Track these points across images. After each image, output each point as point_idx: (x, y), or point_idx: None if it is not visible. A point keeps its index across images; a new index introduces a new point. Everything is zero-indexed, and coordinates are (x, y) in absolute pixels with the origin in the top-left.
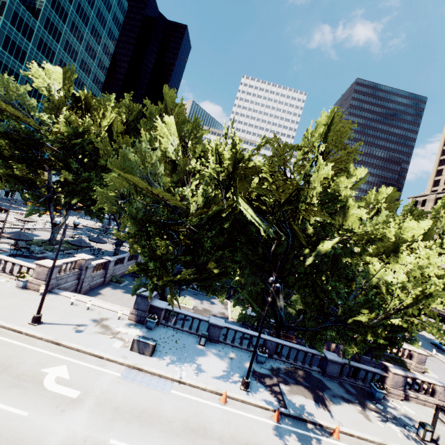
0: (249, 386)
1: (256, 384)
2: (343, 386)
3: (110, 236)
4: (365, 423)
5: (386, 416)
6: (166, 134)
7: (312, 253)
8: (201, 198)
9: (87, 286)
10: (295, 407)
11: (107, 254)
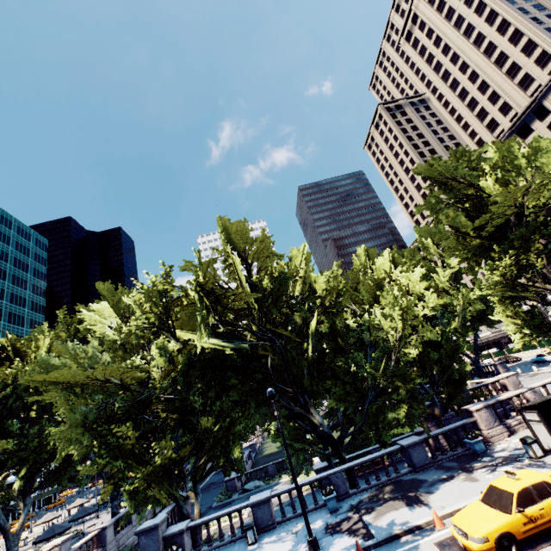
0: (323, 546)
1: (331, 539)
2: (441, 467)
3: None
4: (471, 487)
5: (494, 462)
6: (101, 321)
7: (309, 342)
8: (163, 360)
9: None
10: (384, 529)
11: None
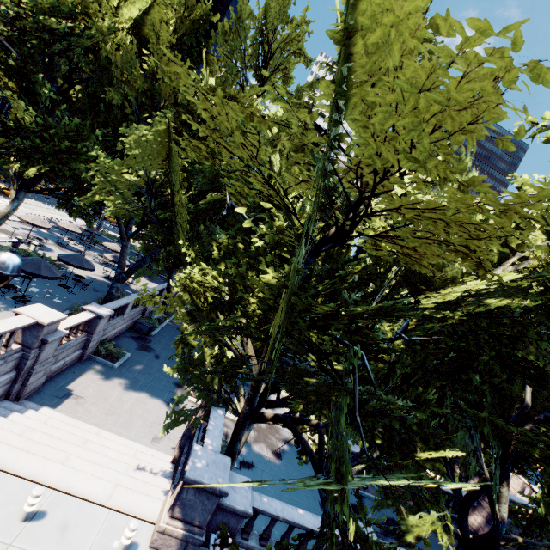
0: None
1: None
2: None
3: (98, 248)
4: None
5: None
6: None
7: None
8: None
9: (40, 378)
10: None
11: (92, 288)
